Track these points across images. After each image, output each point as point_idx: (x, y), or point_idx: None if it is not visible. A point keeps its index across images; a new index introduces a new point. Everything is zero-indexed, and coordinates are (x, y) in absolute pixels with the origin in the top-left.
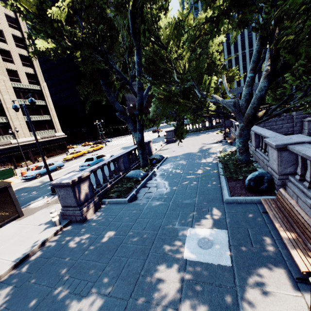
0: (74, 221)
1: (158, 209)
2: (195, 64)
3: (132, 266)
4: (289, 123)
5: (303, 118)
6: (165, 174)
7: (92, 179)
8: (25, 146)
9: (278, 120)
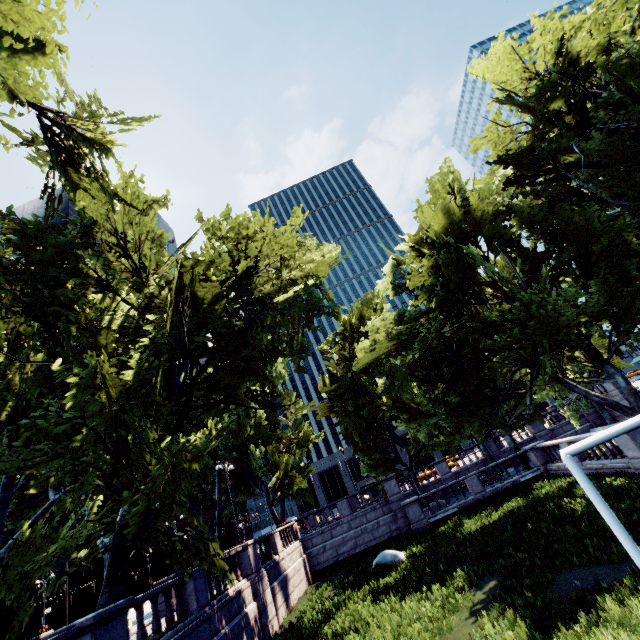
0: None
1: None
2: (236, 428)
3: None
4: (388, 514)
5: (402, 500)
6: None
7: None
8: None
9: (368, 511)
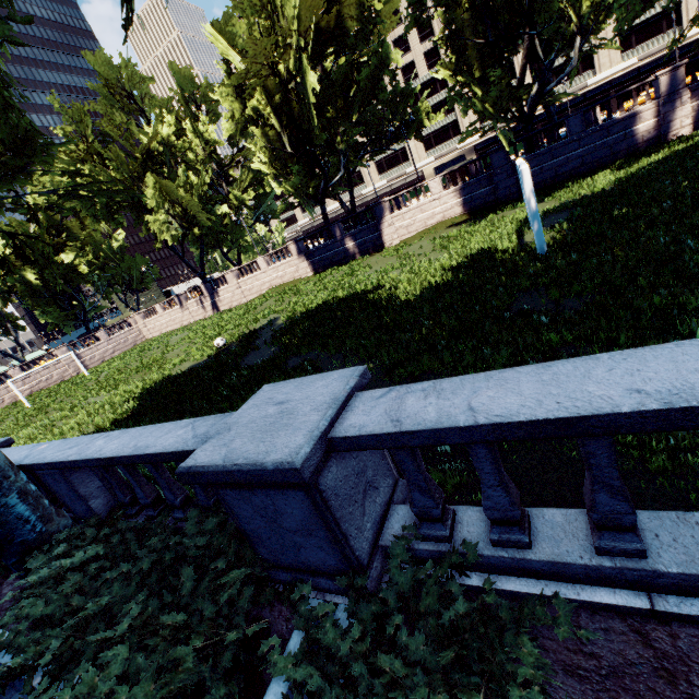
0: None
1: None
2: None
3: None
4: None
5: None
6: None
7: None
8: (606, 85)
9: None
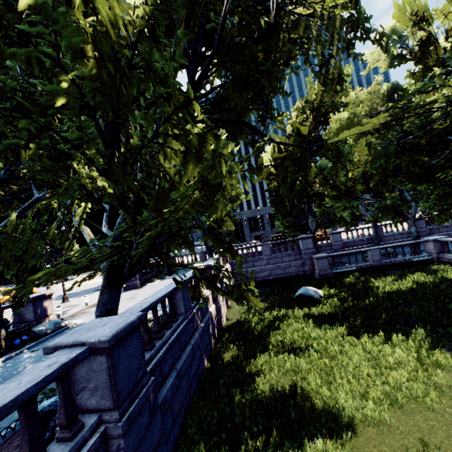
0: None
1: None
2: None
3: None
4: (298, 260)
5: (313, 254)
6: None
7: None
8: None
9: (284, 256)
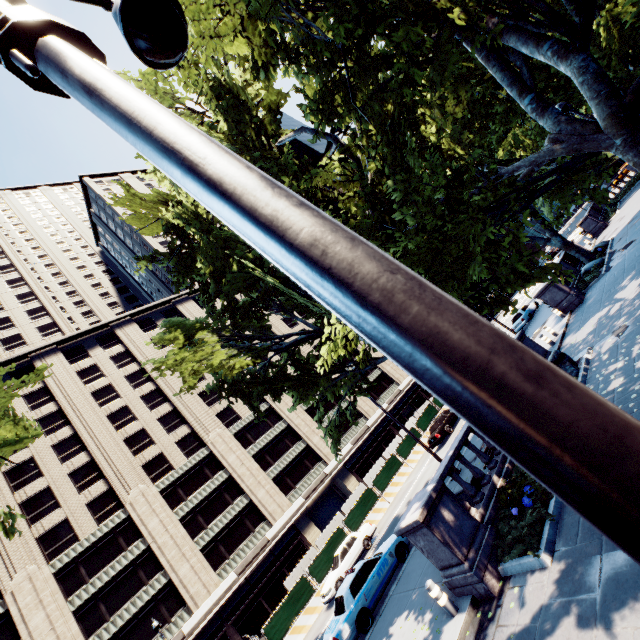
0: (574, 308)
1: (637, 247)
2: None
3: (639, 261)
4: None
5: None
6: (624, 241)
7: (545, 314)
8: (411, 388)
9: None
